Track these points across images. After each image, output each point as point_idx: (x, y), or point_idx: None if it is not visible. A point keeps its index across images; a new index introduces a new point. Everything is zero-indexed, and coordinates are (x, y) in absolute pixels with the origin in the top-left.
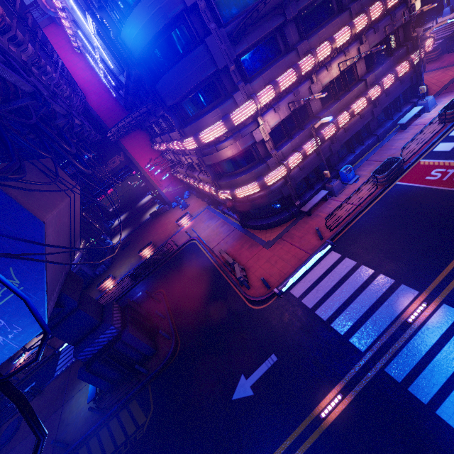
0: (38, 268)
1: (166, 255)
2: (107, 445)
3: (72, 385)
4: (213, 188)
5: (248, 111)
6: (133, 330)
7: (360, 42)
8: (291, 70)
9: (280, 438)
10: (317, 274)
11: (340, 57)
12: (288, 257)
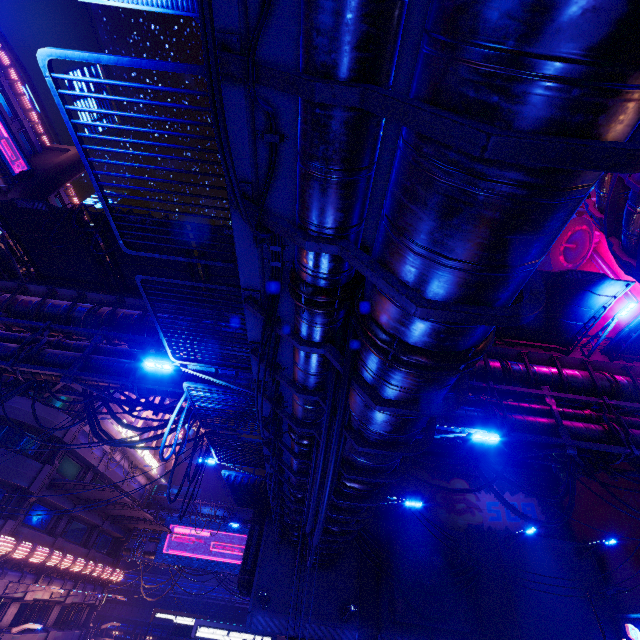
0: None
1: None
2: None
3: None
4: None
5: (4, 546)
6: None
7: (75, 585)
8: (48, 549)
9: None
10: None
11: (60, 582)
12: None
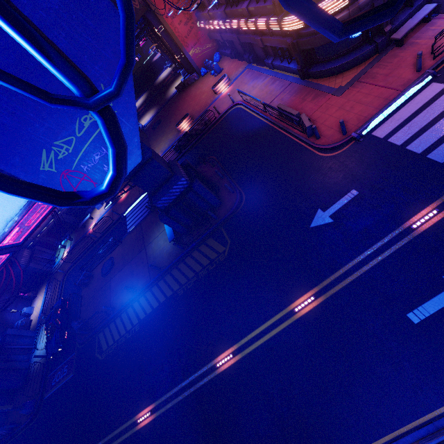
0: (127, 88)
1: (207, 124)
2: (195, 266)
3: (147, 235)
4: (274, 18)
5: None
6: (201, 183)
7: None
8: None
9: (365, 246)
10: (409, 111)
11: None
12: (369, 100)
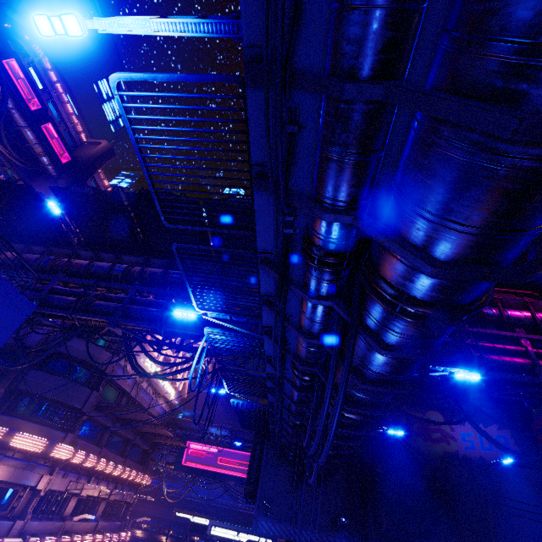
0: None
1: None
2: None
3: None
4: None
5: (67, 453)
6: None
7: (116, 486)
8: (97, 457)
9: None
10: None
11: (105, 483)
12: None
